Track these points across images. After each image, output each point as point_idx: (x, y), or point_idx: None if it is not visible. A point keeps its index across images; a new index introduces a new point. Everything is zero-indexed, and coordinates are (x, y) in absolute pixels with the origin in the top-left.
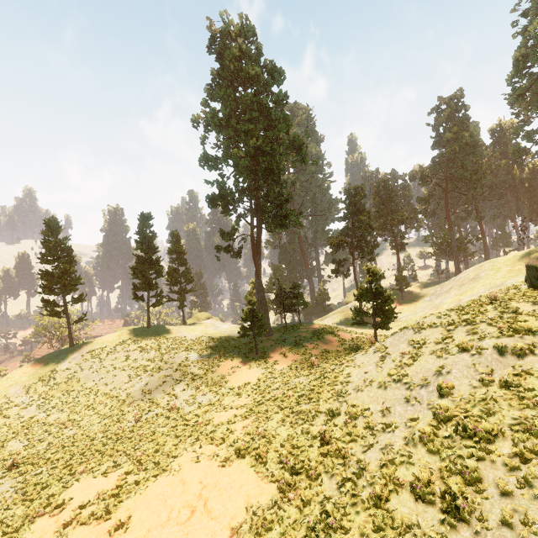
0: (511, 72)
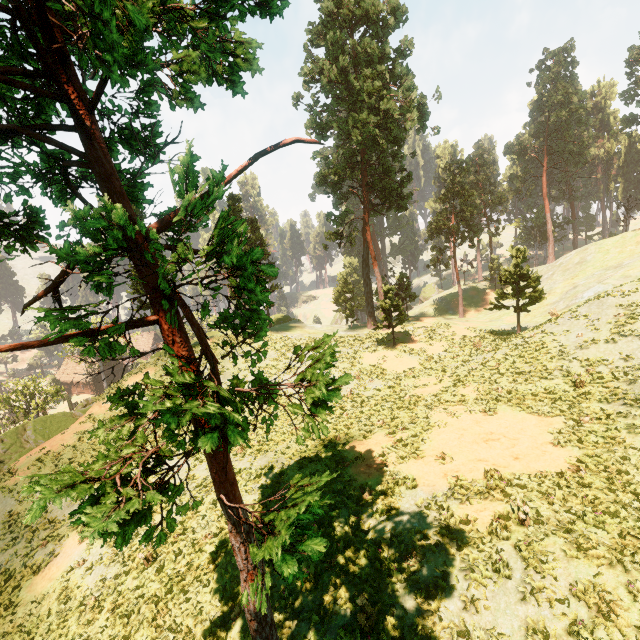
0: None
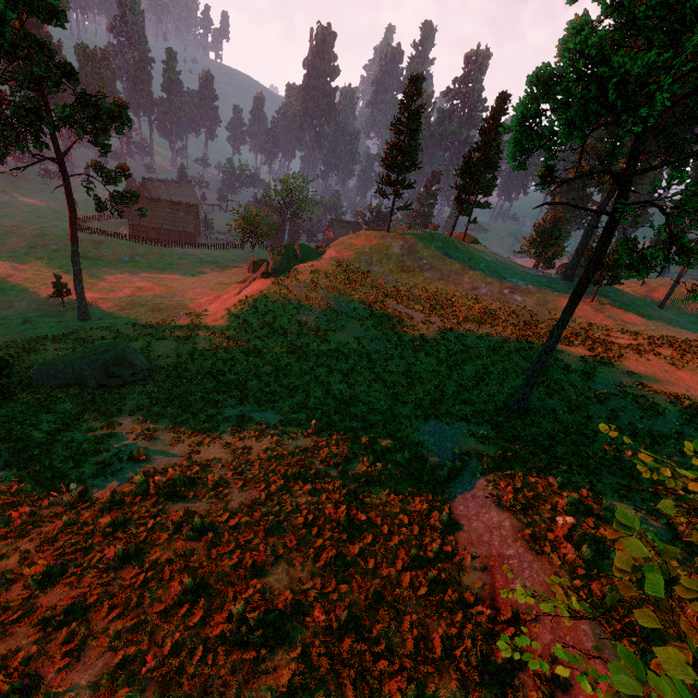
0: None
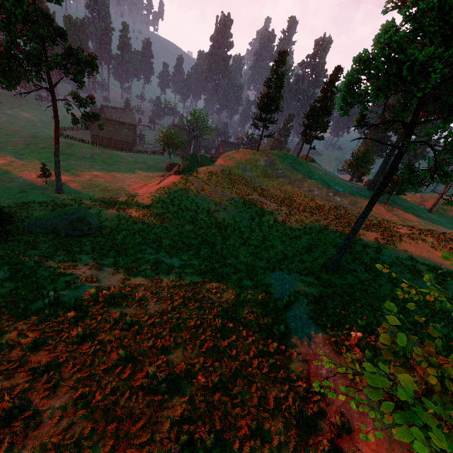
0: None
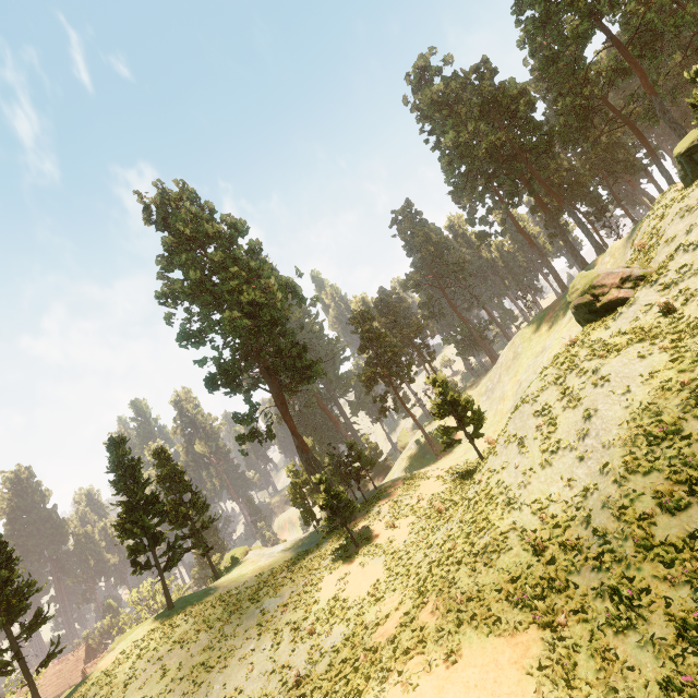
0: (447, 175)
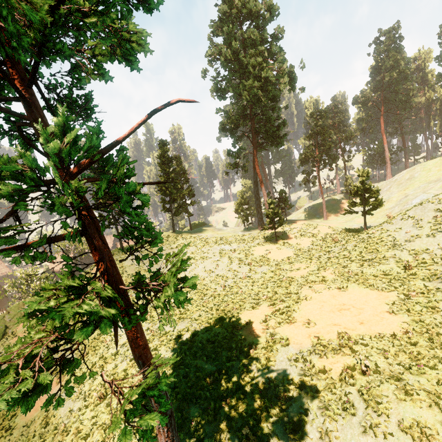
0: None
